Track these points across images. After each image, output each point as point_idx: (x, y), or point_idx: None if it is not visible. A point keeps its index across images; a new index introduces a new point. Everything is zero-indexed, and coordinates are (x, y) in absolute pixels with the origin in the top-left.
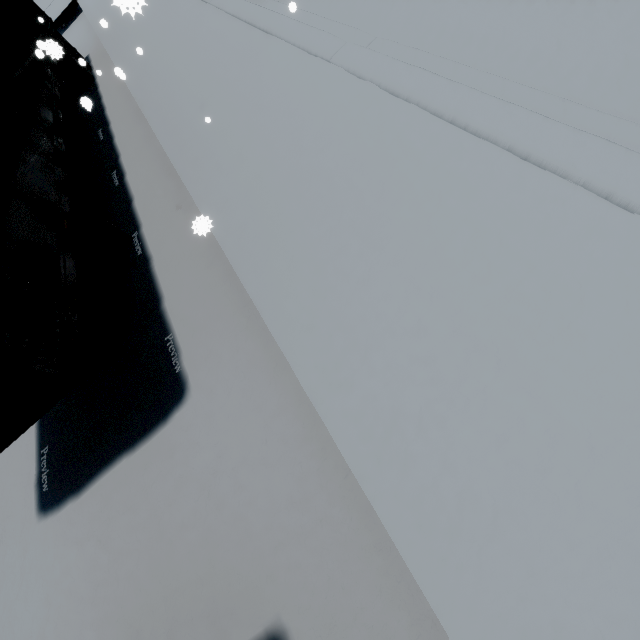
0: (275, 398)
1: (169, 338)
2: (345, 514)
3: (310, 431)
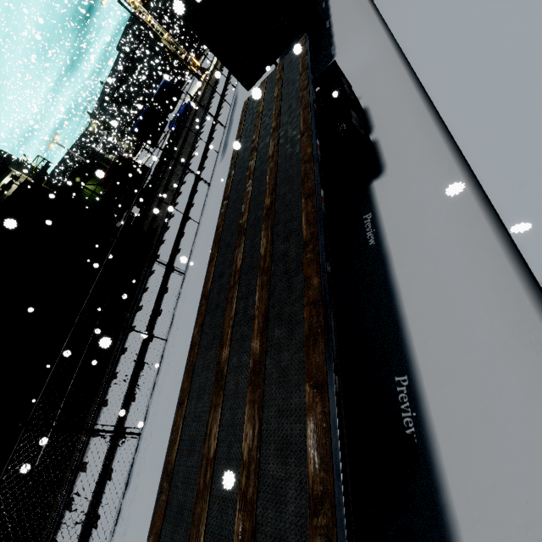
0: (367, 39)
1: (332, 46)
2: (378, 54)
3: (376, 40)
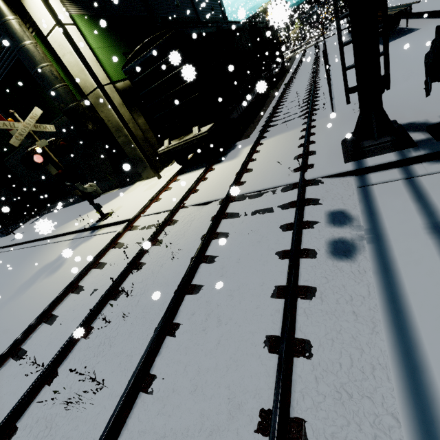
0: None
1: None
2: None
3: None
